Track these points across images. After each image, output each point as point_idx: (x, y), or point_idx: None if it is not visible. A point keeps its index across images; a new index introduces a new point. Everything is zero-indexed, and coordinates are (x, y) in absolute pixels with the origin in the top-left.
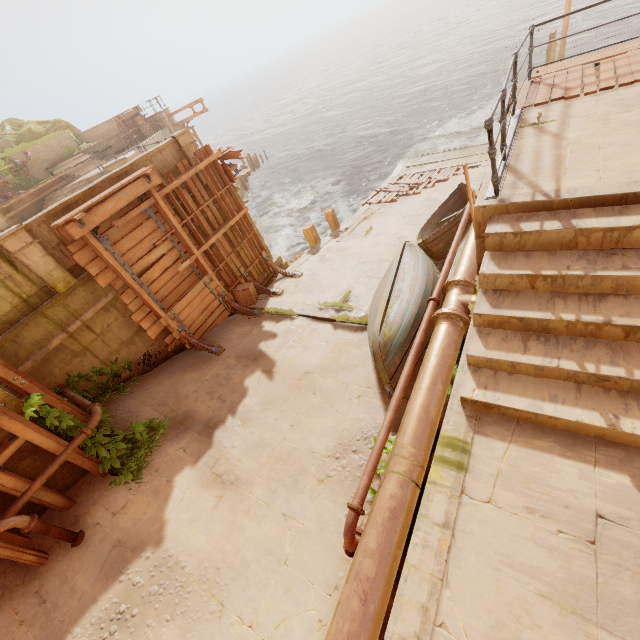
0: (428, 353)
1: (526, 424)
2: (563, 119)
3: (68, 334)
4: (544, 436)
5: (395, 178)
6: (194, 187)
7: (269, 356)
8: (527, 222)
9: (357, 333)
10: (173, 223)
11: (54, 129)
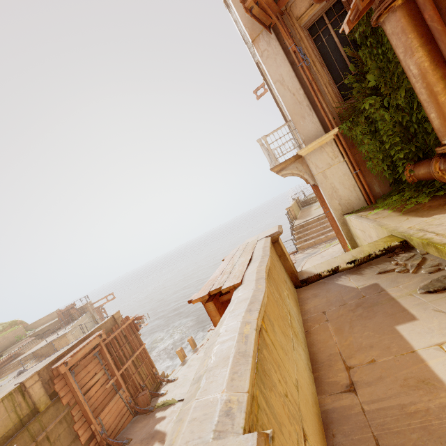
0: None
1: None
2: None
3: (36, 443)
4: None
5: None
6: (119, 337)
7: (162, 430)
8: None
9: None
10: (108, 358)
11: (10, 326)
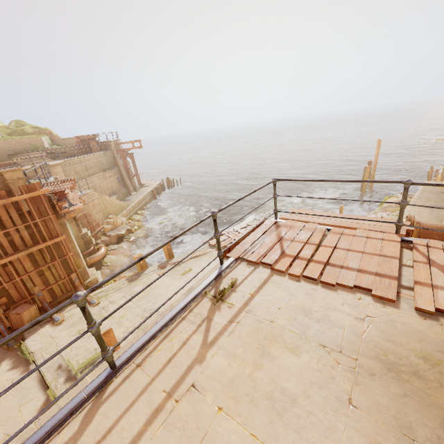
0: None
1: None
2: (241, 308)
3: None
4: None
5: (242, 226)
6: (5, 213)
7: None
8: None
9: None
10: None
11: (39, 133)
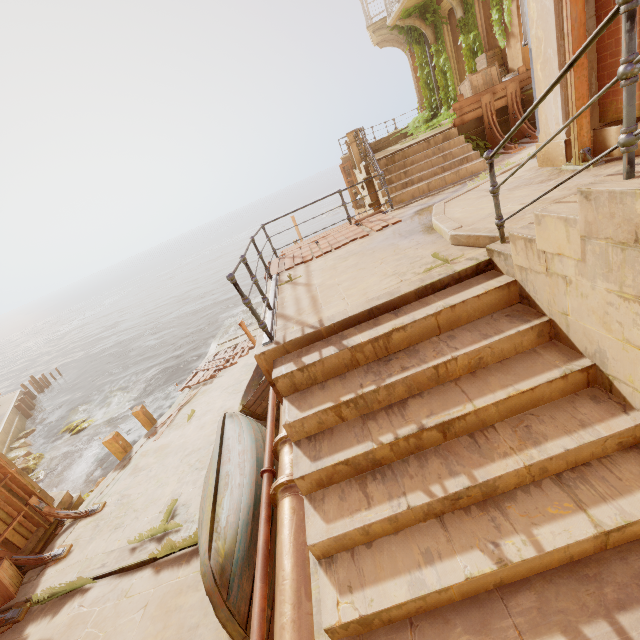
0: (278, 554)
1: (422, 620)
2: (307, 274)
3: None
4: (450, 628)
5: (211, 356)
6: None
7: None
8: (307, 355)
9: (191, 563)
10: None
11: None
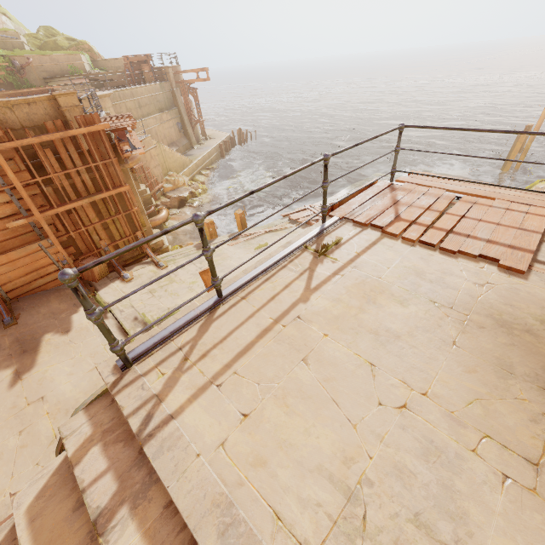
0: None
1: None
2: (346, 264)
3: None
4: None
5: (331, 201)
6: (64, 150)
7: (37, 355)
8: (102, 450)
9: None
10: (11, 179)
11: (76, 48)
